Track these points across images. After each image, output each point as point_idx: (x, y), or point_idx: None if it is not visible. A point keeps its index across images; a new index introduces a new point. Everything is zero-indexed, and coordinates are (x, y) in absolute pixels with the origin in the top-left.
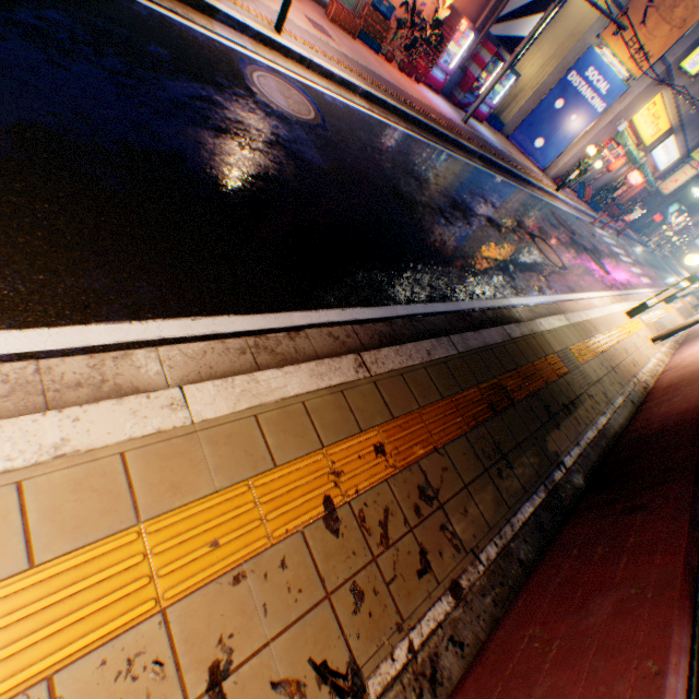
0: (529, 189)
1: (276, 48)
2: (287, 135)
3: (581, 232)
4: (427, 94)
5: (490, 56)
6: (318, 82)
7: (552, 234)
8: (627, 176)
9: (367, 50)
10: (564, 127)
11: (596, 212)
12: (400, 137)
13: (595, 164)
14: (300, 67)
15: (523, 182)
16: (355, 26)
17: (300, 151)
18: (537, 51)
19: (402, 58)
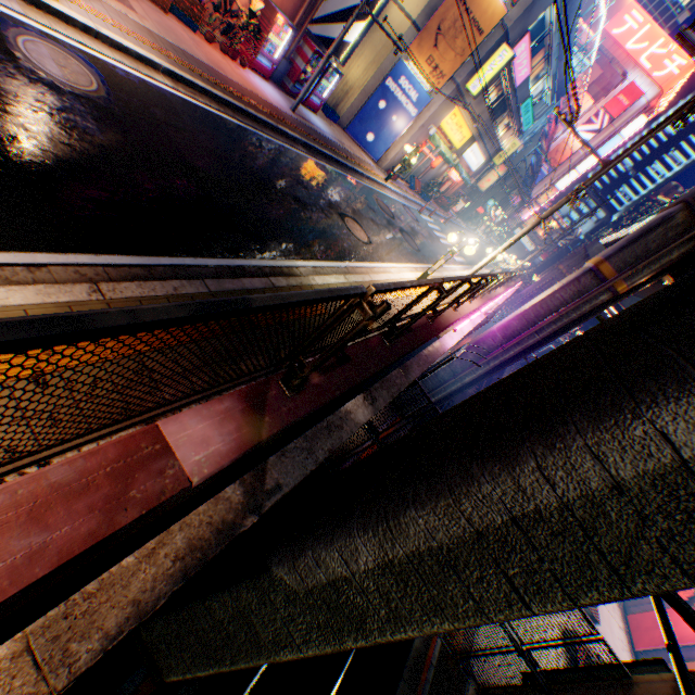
0: (357, 177)
1: (54, 13)
2: (57, 104)
3: (405, 217)
4: (254, 79)
5: (312, 53)
6: (110, 54)
7: (368, 216)
8: (449, 173)
9: (183, 27)
10: (388, 126)
11: (427, 202)
12: (209, 117)
13: (412, 160)
14: (87, 36)
15: (352, 171)
16: (166, 1)
17: (72, 120)
18: (362, 55)
19: (225, 40)
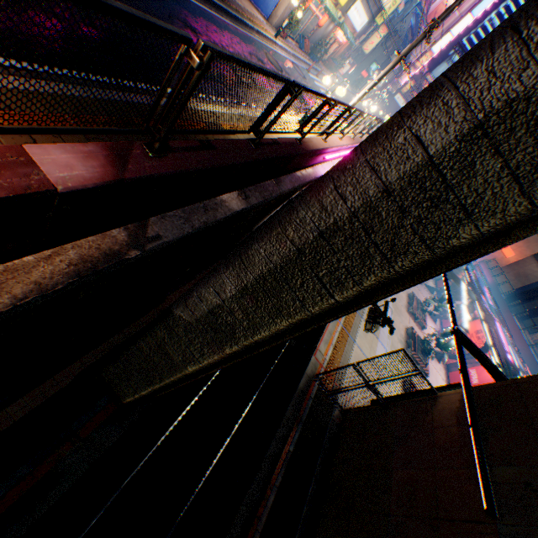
0: (247, 31)
1: None
2: None
3: (293, 73)
4: None
5: None
6: None
7: None
8: (335, 34)
9: None
10: None
11: (316, 63)
12: None
13: (298, 14)
14: None
15: (242, 24)
16: None
17: None
18: None
19: None
